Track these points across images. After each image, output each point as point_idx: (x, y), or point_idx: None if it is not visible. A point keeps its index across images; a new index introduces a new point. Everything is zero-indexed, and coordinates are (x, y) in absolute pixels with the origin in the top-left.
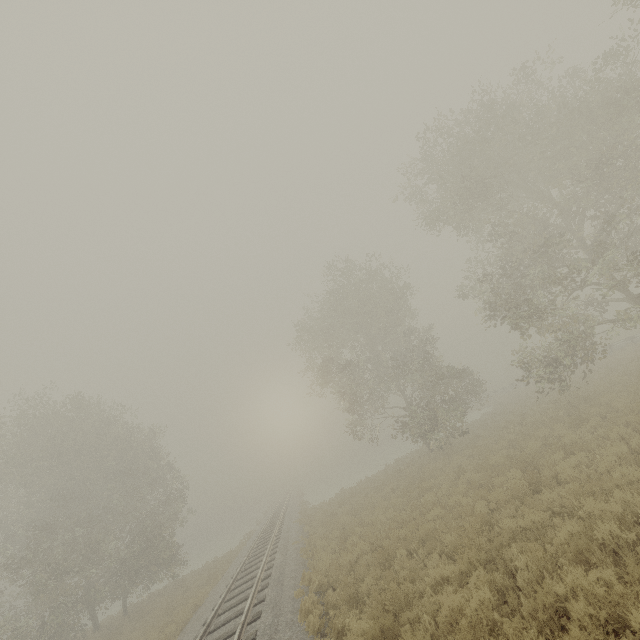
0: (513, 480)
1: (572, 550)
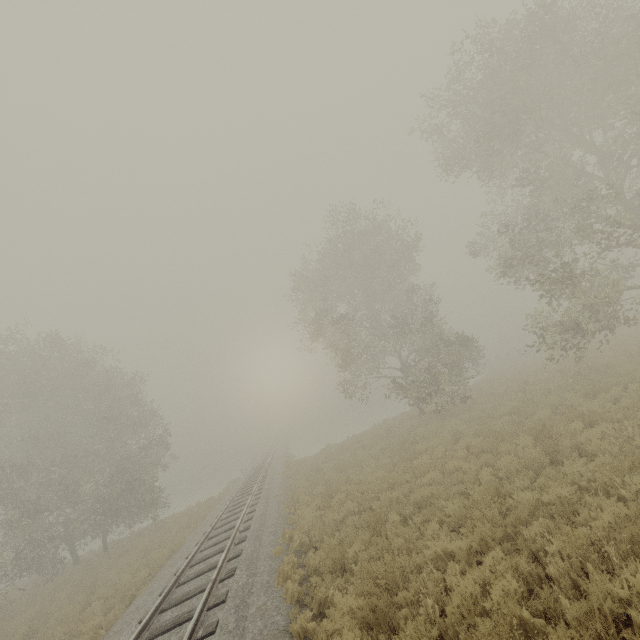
0: (526, 448)
1: (627, 539)
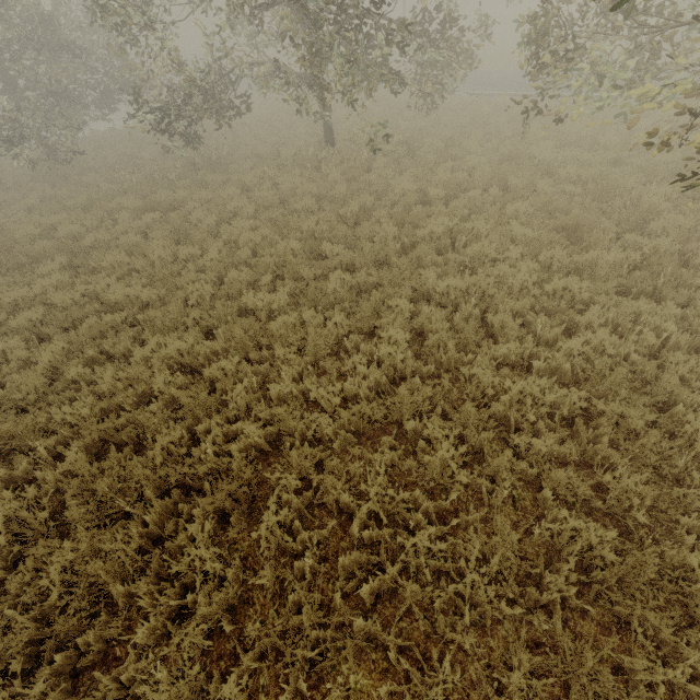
0: None
1: None
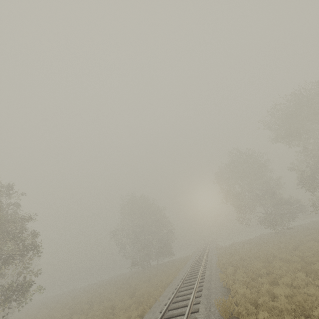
0: (289, 246)
1: (285, 260)
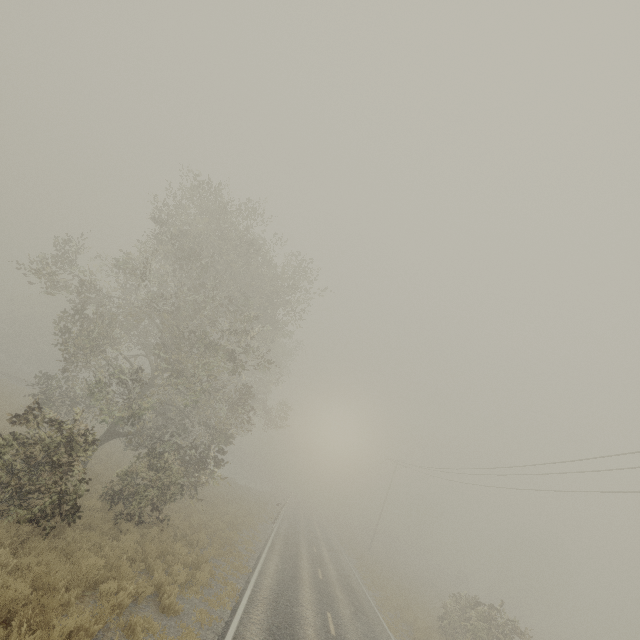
0: None
1: None
